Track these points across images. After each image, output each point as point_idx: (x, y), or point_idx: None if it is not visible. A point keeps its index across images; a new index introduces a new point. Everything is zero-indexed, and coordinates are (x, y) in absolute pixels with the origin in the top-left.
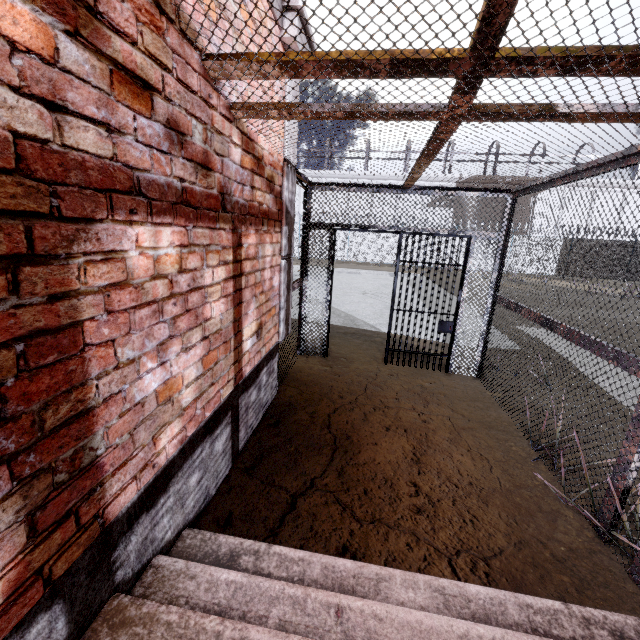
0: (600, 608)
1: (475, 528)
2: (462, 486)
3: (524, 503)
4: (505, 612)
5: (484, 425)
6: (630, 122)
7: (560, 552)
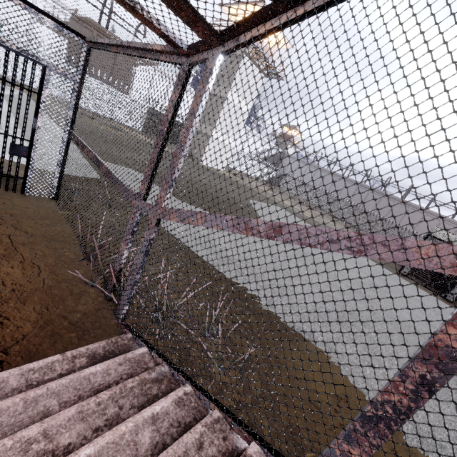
0: (90, 343)
1: (3, 327)
2: (2, 295)
3: (60, 293)
4: (5, 386)
5: (46, 238)
6: (130, 12)
7: (76, 318)
